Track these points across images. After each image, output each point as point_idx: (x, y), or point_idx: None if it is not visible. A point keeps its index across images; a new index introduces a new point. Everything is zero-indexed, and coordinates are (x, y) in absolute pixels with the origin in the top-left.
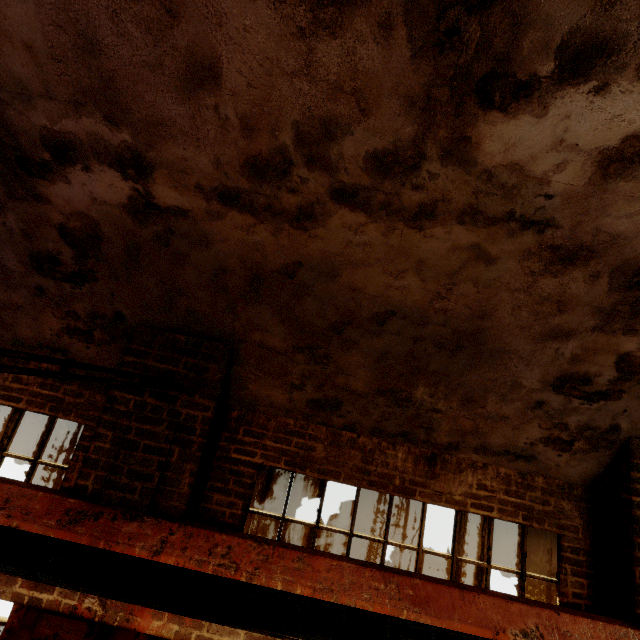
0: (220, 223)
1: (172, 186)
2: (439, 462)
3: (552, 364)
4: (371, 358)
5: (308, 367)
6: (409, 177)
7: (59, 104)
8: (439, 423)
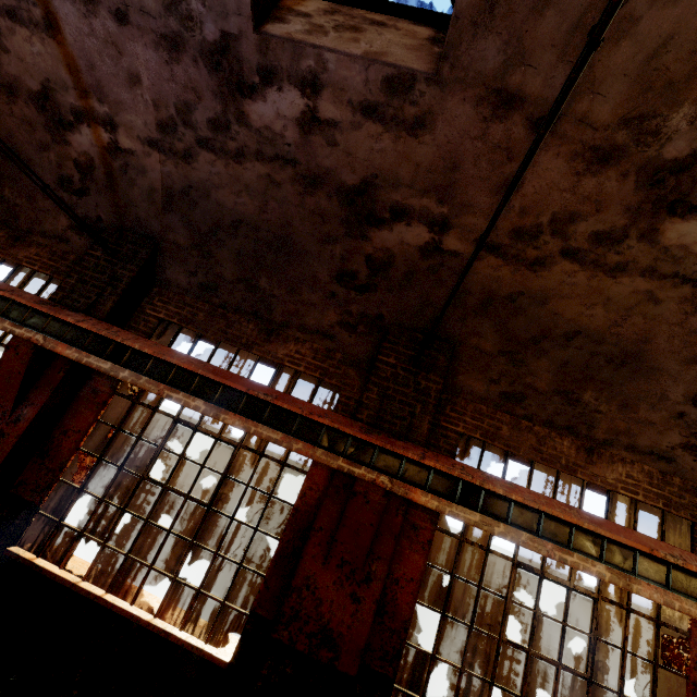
0: (479, 263)
1: (458, 239)
2: (596, 453)
3: (693, 383)
4: (555, 365)
5: (506, 367)
6: (614, 247)
7: (414, 191)
8: (599, 422)
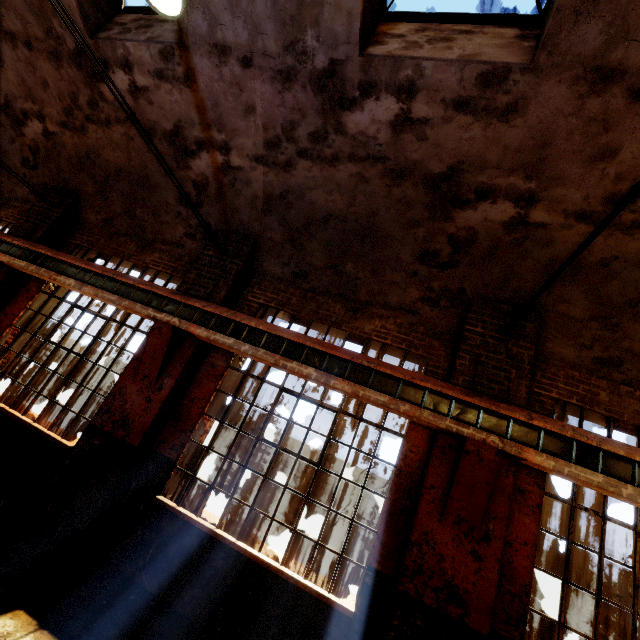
0: (567, 232)
1: (545, 211)
2: None
3: None
4: None
5: (599, 332)
6: None
7: (500, 171)
8: None
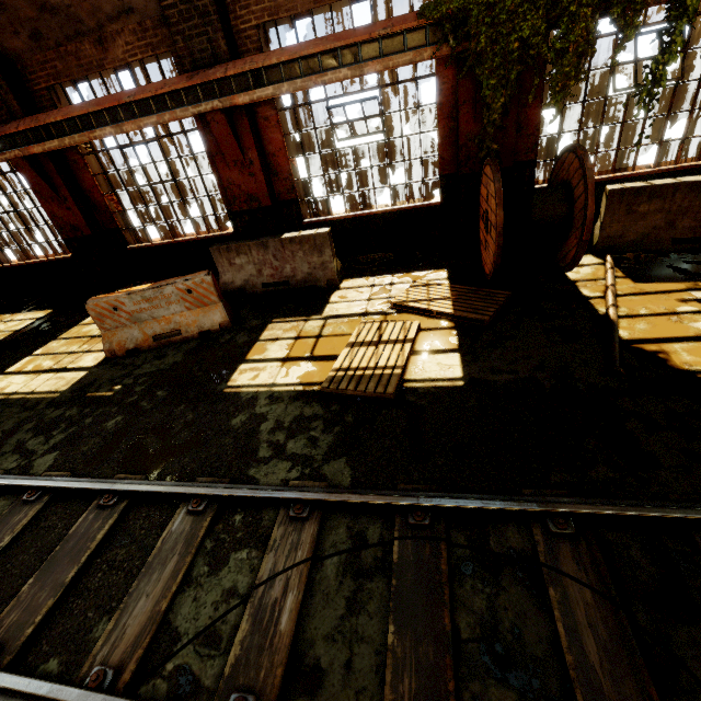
0: None
1: None
2: (104, 41)
3: None
4: None
5: (5, 16)
6: None
7: None
8: (79, 14)
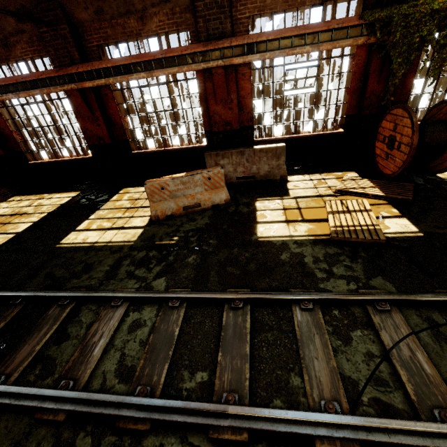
0: None
1: None
2: (144, 18)
3: None
4: None
5: None
6: None
7: None
8: (133, 0)
